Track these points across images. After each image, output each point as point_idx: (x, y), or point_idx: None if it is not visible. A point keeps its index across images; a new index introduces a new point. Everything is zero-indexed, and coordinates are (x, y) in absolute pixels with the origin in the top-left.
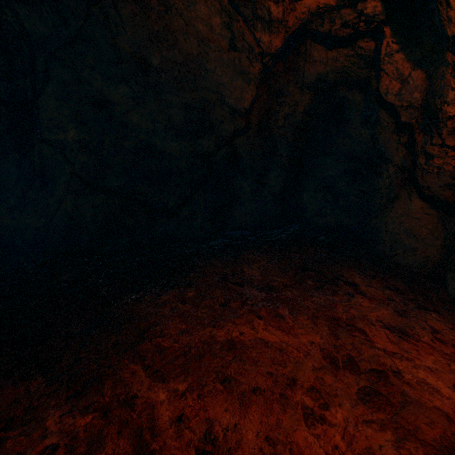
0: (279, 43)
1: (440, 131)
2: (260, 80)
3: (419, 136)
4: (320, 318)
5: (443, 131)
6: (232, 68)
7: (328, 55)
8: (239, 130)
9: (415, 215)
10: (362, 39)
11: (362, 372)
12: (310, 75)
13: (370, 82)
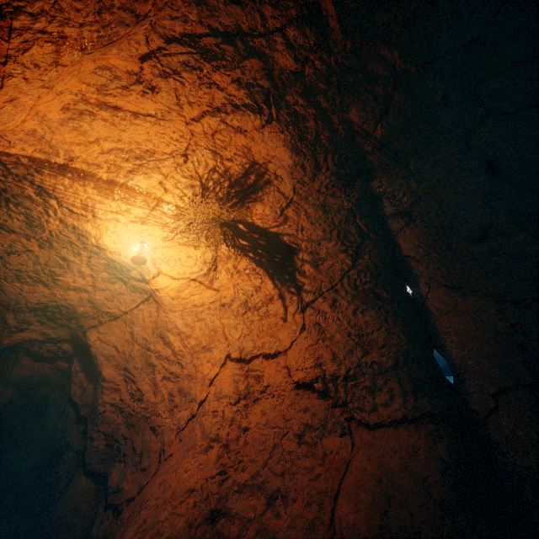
0: None
1: (97, 421)
2: None
3: (90, 425)
4: None
5: (98, 421)
6: None
7: (35, 364)
8: None
9: (81, 491)
10: (61, 360)
11: None
12: (17, 375)
13: (66, 386)
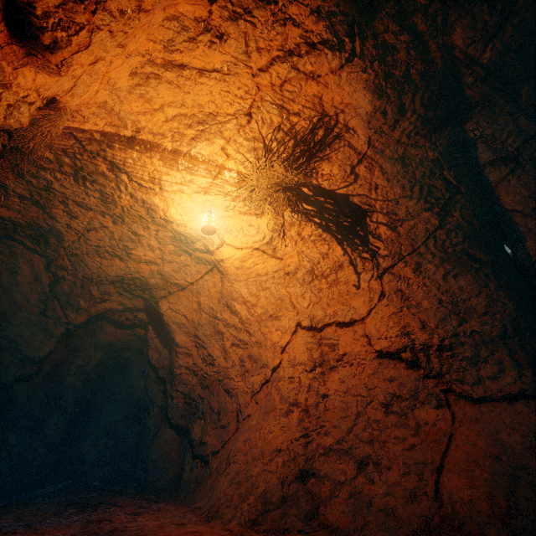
0: (83, 320)
1: (175, 382)
2: (62, 338)
3: (169, 385)
4: (77, 524)
5: (176, 382)
6: (38, 326)
7: (117, 331)
8: (26, 375)
9: (168, 441)
10: (138, 327)
11: (101, 535)
12: (104, 340)
13: (144, 350)
